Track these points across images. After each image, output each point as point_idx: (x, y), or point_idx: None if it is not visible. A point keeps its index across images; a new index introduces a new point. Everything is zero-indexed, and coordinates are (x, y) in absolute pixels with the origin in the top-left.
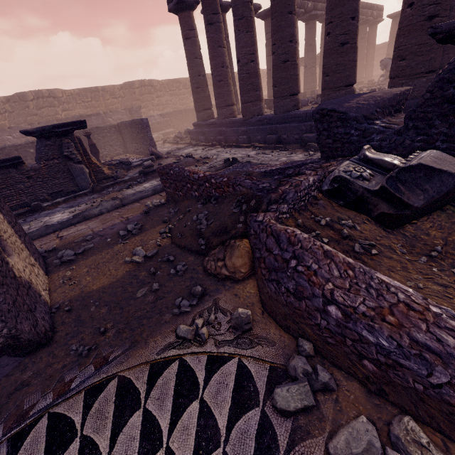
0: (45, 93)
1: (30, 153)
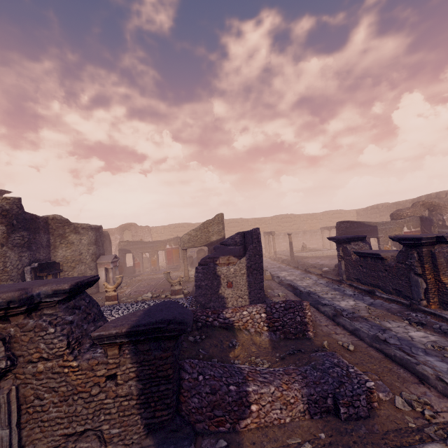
0: None
1: None
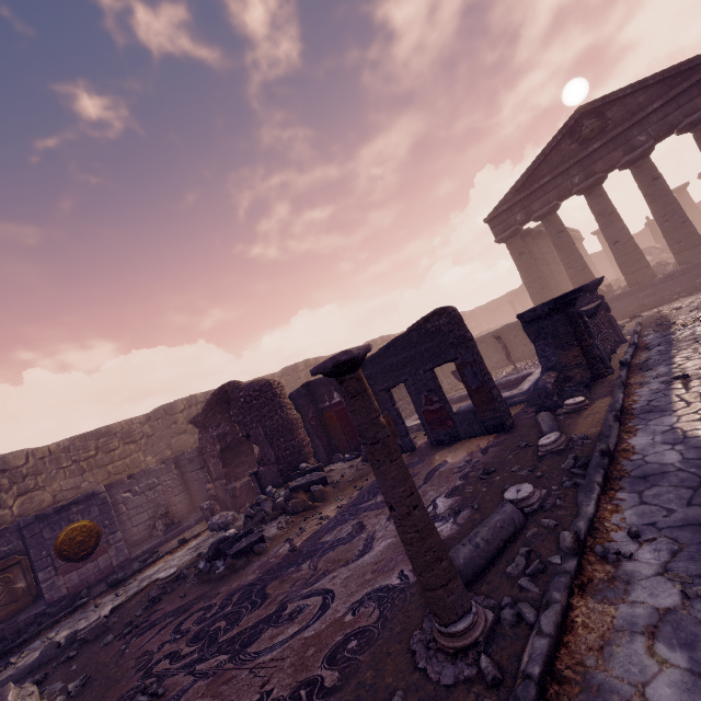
0: (312, 361)
1: None
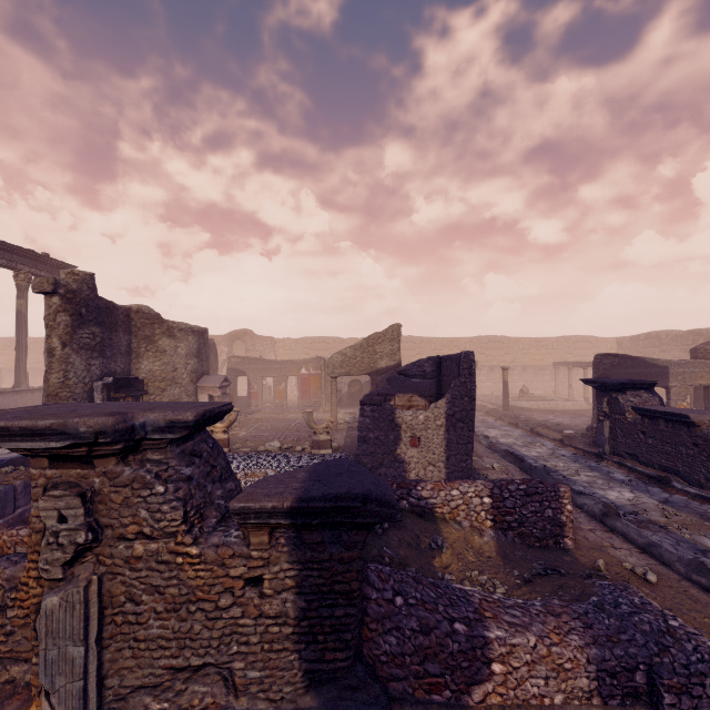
0: None
1: None
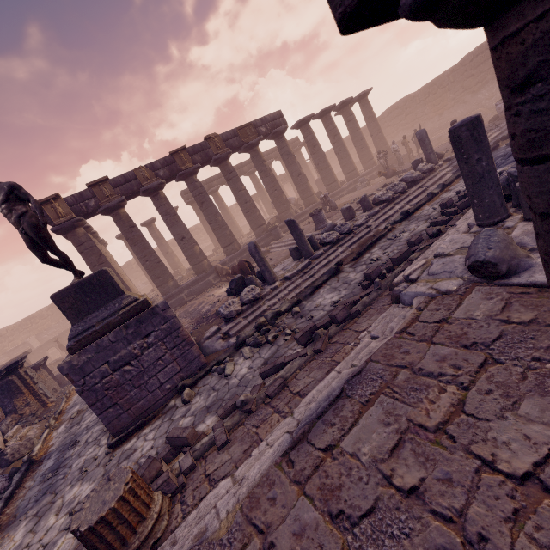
0: None
1: (41, 353)
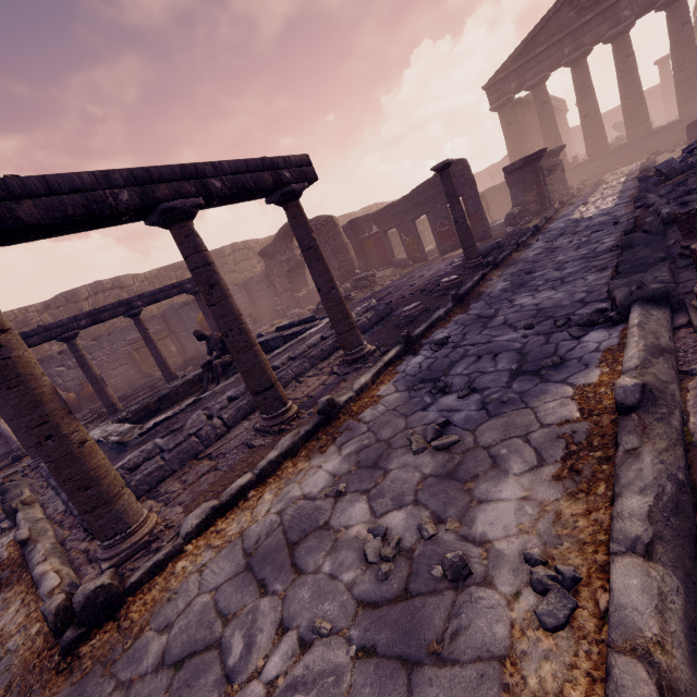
0: None
1: None
